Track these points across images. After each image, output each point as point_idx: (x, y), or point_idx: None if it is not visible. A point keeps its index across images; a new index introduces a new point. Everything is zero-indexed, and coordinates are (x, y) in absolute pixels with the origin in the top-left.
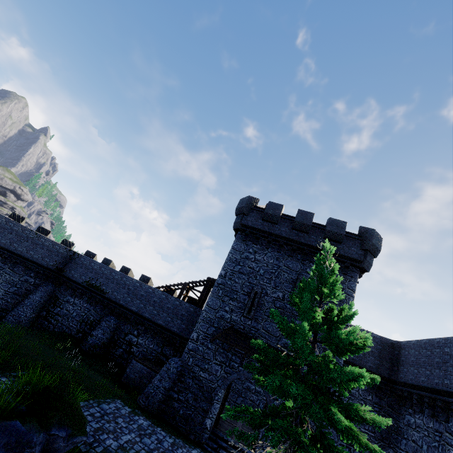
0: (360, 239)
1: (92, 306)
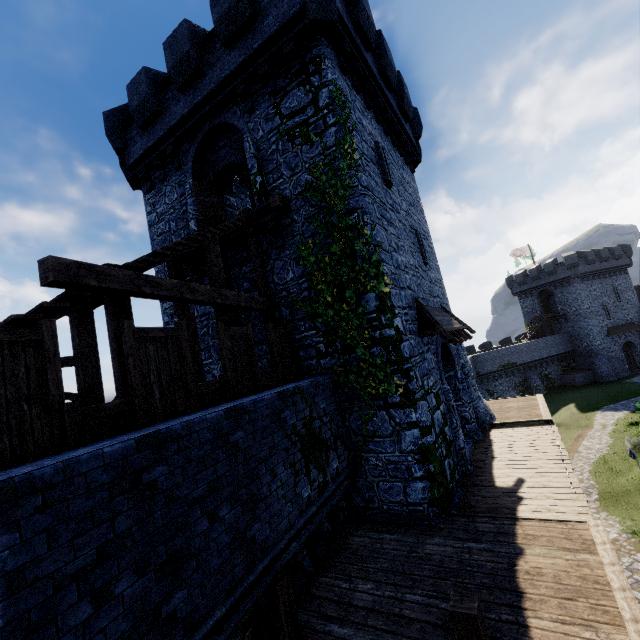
0: (625, 252)
1: (511, 377)
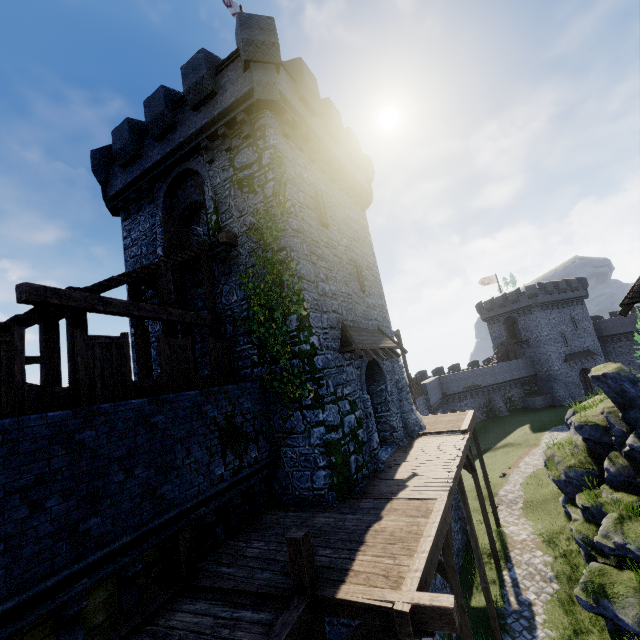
0: (581, 285)
1: (476, 398)
